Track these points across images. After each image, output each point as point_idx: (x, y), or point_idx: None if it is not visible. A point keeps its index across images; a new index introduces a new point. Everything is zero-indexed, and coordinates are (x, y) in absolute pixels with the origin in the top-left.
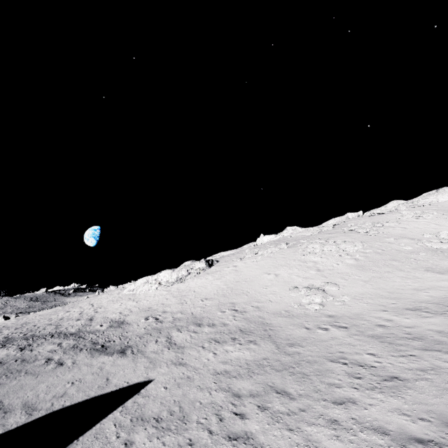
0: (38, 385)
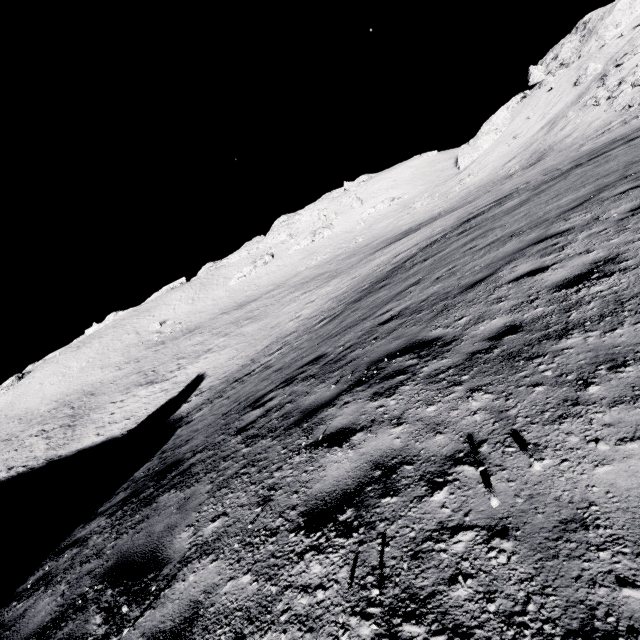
0: None
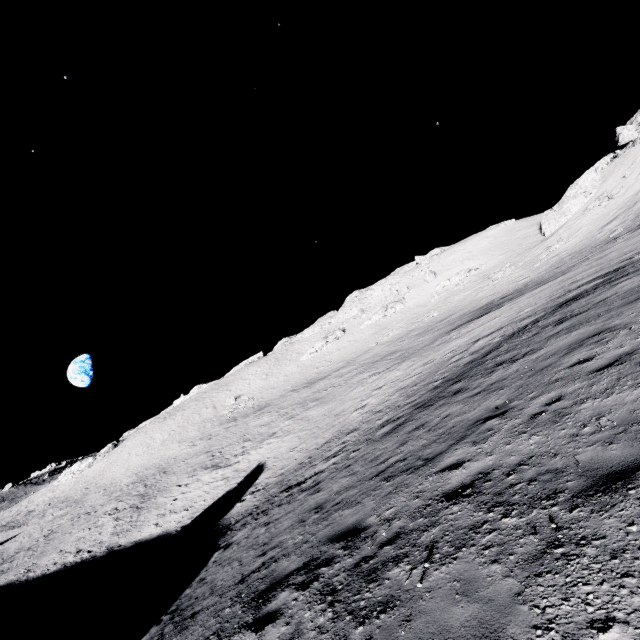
0: None
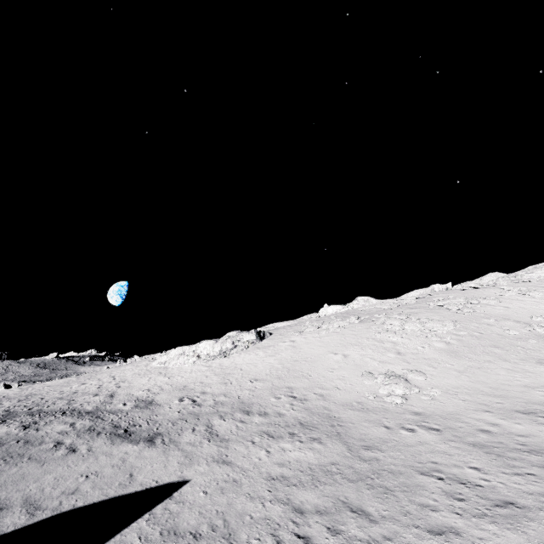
0: (43, 476)
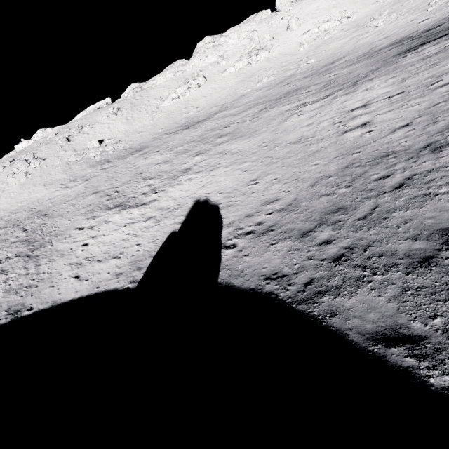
0: None
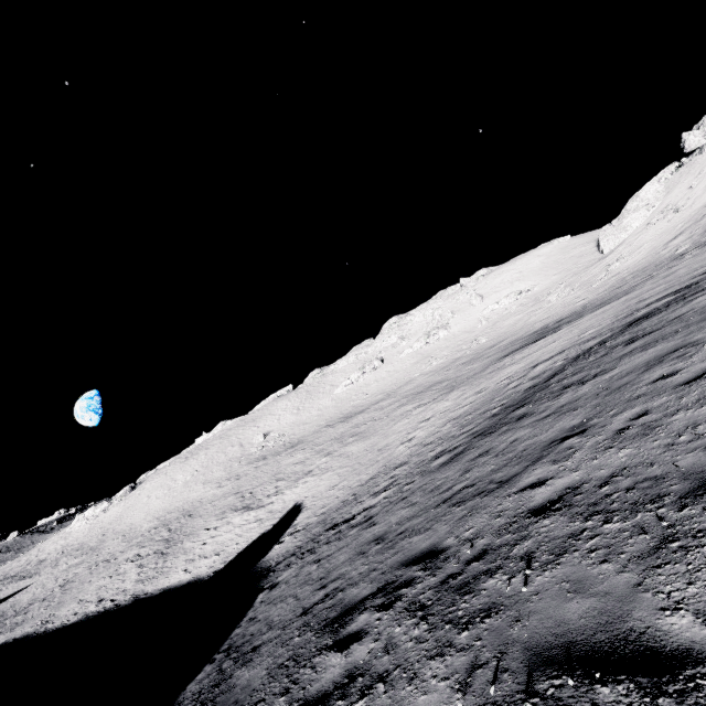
0: None
